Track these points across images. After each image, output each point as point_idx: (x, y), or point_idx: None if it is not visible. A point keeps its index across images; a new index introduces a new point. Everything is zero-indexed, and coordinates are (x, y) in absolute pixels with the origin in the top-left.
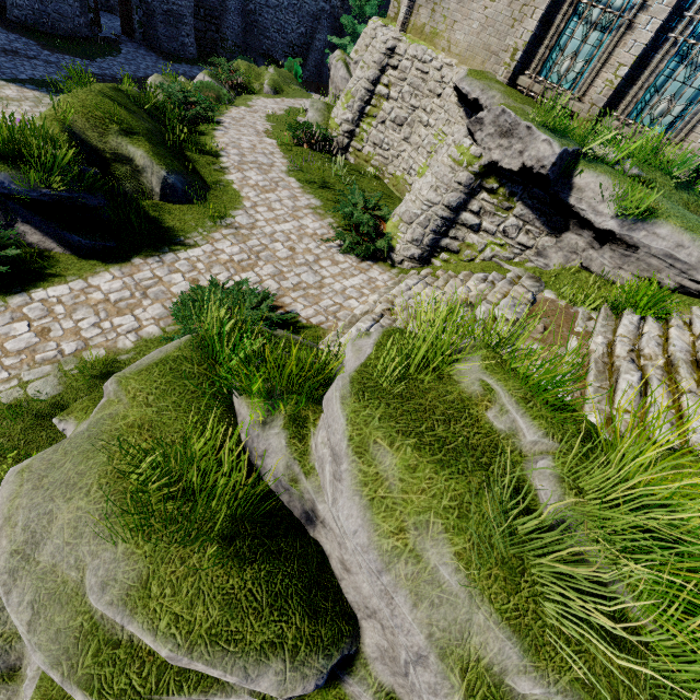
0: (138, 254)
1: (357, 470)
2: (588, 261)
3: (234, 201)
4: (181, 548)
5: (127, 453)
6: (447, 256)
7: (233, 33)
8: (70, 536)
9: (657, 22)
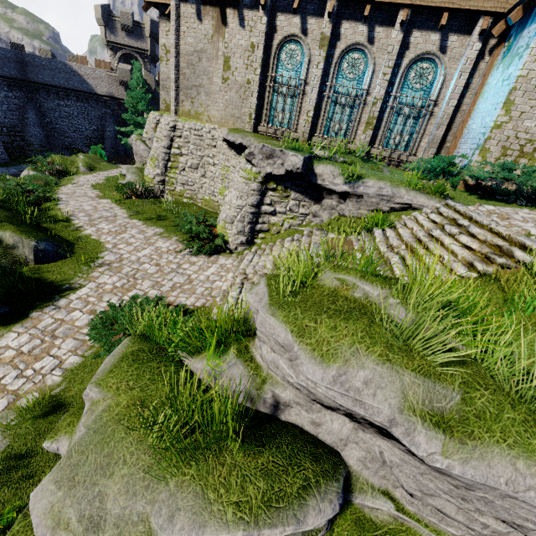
0: (33, 309)
1: (305, 346)
2: (342, 211)
3: (98, 247)
4: (215, 459)
5: (143, 418)
6: (263, 235)
7: (37, 139)
8: (125, 501)
9: (316, 89)
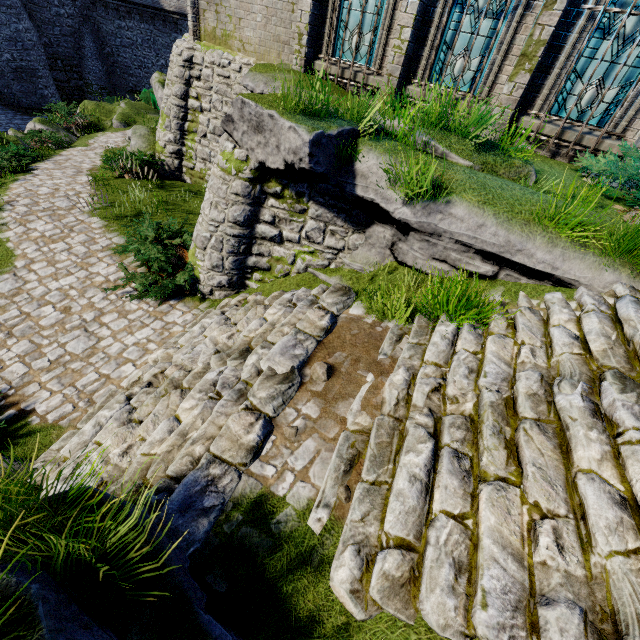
0: None
1: None
2: (402, 256)
3: (2, 264)
4: None
5: None
6: (260, 275)
7: (96, 77)
8: None
9: None
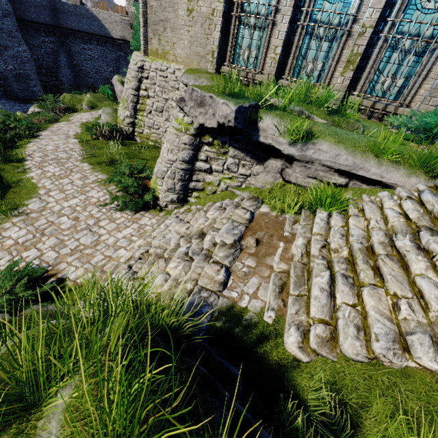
0: None
1: None
2: (288, 177)
3: (31, 192)
4: None
5: None
6: (197, 194)
7: (67, 79)
8: None
9: (287, 17)
